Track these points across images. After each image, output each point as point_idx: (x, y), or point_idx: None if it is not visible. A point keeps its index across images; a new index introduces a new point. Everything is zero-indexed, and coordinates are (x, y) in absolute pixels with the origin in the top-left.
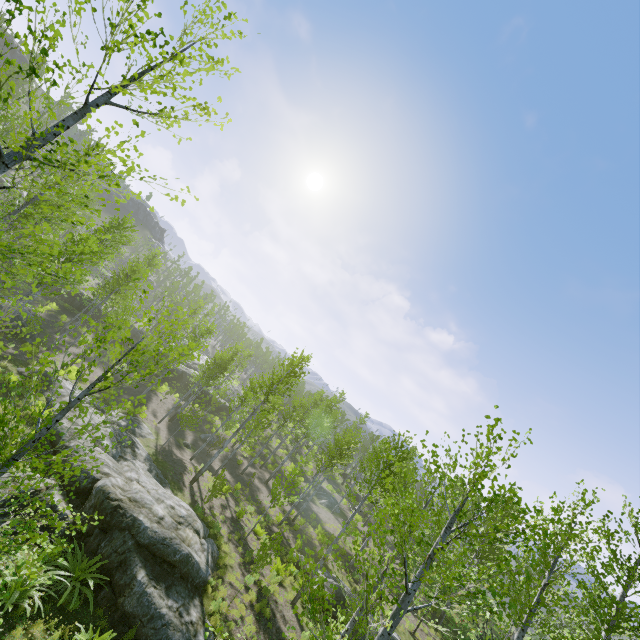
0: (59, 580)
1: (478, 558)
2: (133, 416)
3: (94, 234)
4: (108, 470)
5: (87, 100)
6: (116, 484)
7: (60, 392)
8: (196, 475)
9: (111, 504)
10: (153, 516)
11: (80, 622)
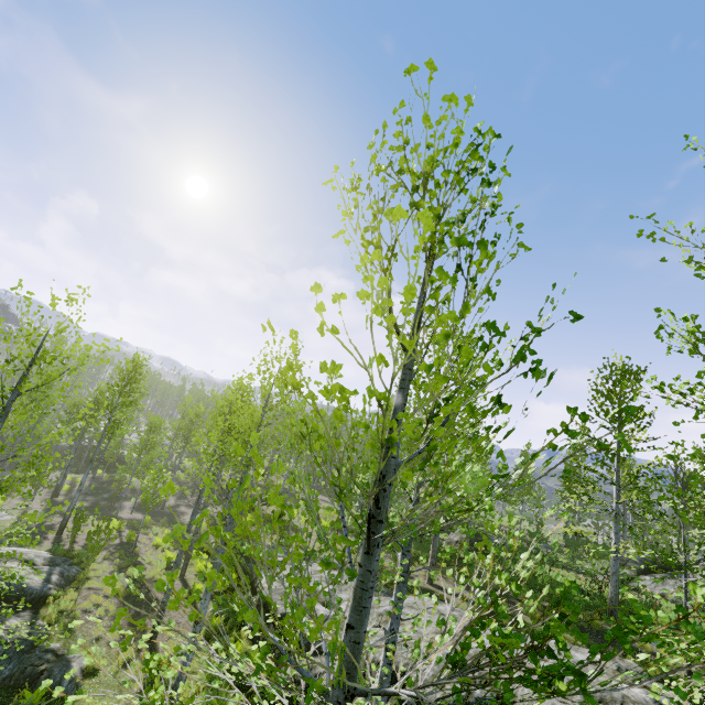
0: None
1: None
2: None
3: None
4: None
5: None
6: None
7: None
8: (61, 524)
9: None
10: None
11: None
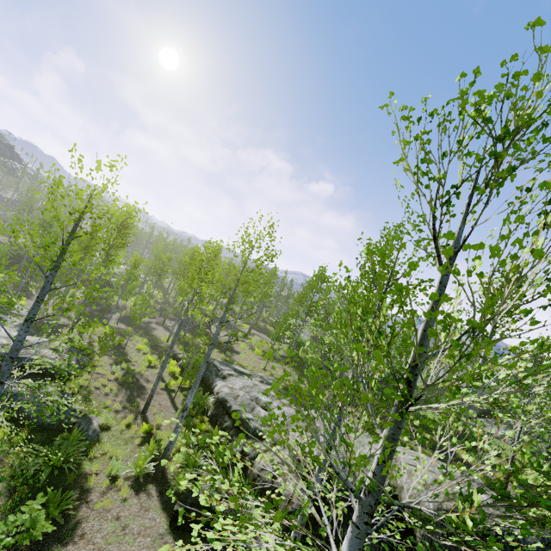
0: None
1: (306, 315)
2: None
3: None
4: None
5: None
6: None
7: None
8: (71, 326)
9: None
10: None
11: None
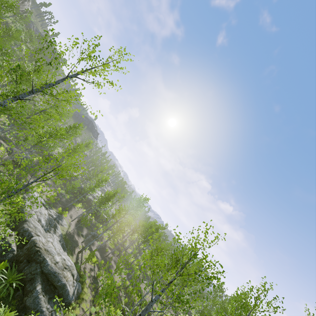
0: (0, 280)
1: None
2: (60, 214)
3: (65, 128)
4: (40, 234)
5: (68, 75)
6: (41, 240)
7: (30, 195)
8: (81, 249)
9: (35, 249)
10: (53, 260)
11: (3, 304)
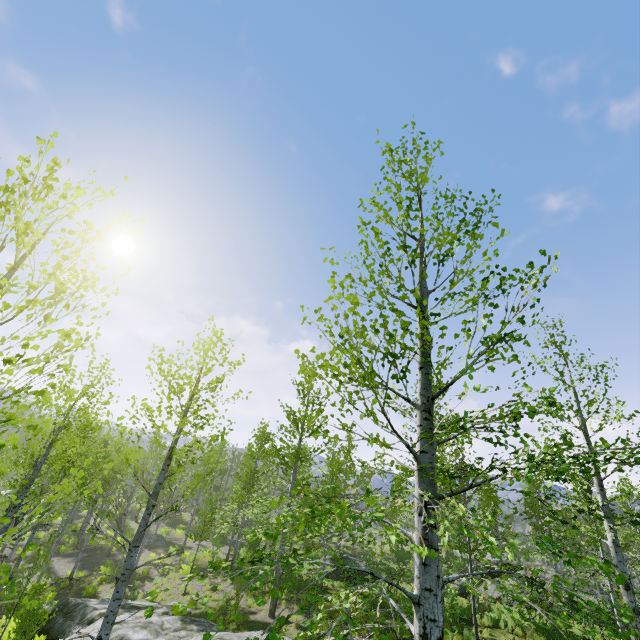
0: None
1: (248, 492)
2: None
3: None
4: None
5: None
6: None
7: None
8: None
9: None
10: None
11: None
